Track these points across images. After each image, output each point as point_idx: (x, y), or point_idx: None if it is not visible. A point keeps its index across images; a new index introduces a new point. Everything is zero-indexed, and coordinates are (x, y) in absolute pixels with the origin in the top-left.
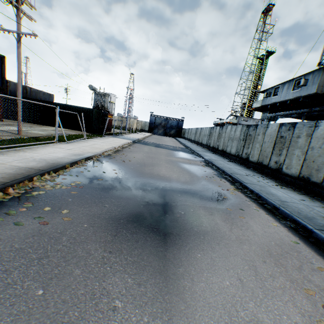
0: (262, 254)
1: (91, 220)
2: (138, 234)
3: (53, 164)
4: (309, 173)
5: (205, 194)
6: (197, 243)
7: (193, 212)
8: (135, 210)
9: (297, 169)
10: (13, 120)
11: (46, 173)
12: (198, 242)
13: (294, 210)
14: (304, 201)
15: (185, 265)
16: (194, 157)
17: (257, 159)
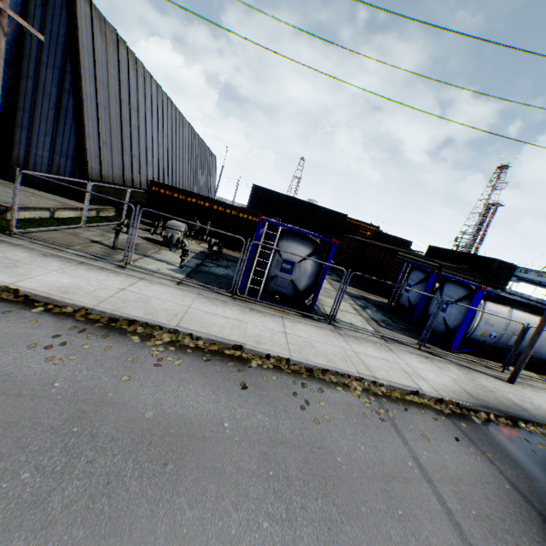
0: None
1: None
2: None
3: None
4: None
5: None
6: None
7: None
8: None
9: None
10: None
11: None
12: None
13: None
14: None
15: None
16: None
17: None
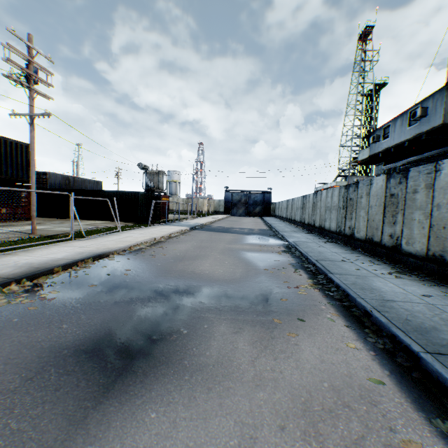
0: (288, 410)
1: (15, 352)
2: (73, 374)
3: (35, 269)
4: (441, 248)
5: (251, 296)
6: (168, 389)
7: (205, 329)
8: (105, 332)
9: (423, 243)
10: (45, 218)
11: (14, 282)
12: (170, 387)
13: (399, 316)
14: (431, 298)
15: (107, 438)
16: (273, 241)
17: (365, 234)
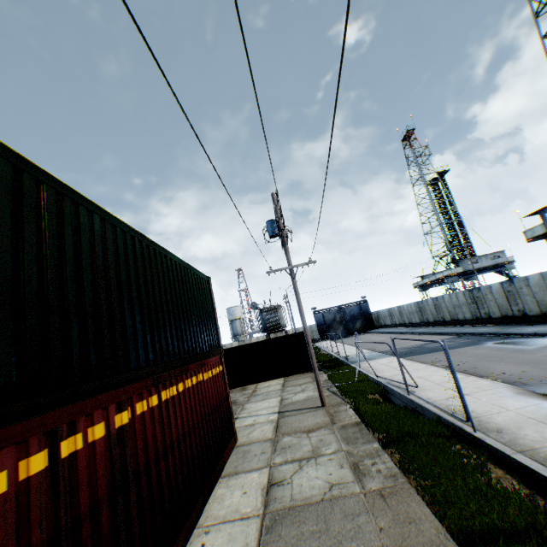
0: None
1: None
2: None
3: None
4: None
5: None
6: None
7: None
8: None
9: None
10: None
11: None
12: None
13: None
14: None
15: None
16: (543, 340)
17: None
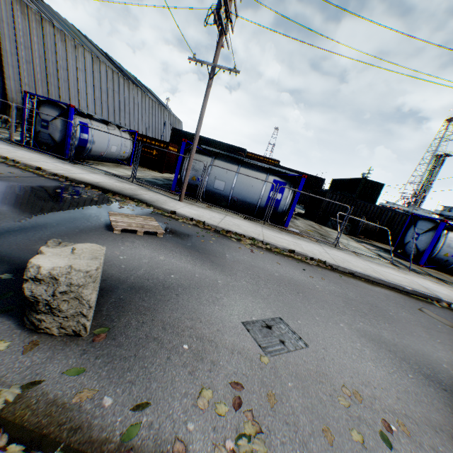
0: None
1: None
2: None
3: None
4: None
5: None
6: None
7: None
8: None
9: None
10: None
11: None
12: None
13: None
14: None
15: None
16: None
17: None
